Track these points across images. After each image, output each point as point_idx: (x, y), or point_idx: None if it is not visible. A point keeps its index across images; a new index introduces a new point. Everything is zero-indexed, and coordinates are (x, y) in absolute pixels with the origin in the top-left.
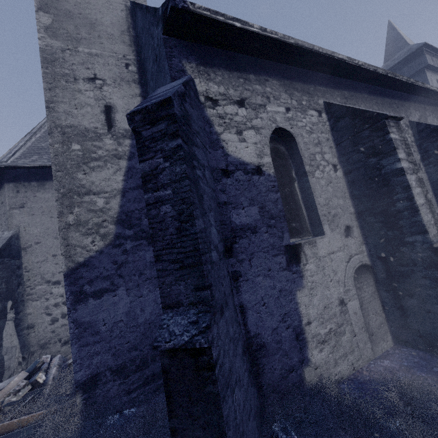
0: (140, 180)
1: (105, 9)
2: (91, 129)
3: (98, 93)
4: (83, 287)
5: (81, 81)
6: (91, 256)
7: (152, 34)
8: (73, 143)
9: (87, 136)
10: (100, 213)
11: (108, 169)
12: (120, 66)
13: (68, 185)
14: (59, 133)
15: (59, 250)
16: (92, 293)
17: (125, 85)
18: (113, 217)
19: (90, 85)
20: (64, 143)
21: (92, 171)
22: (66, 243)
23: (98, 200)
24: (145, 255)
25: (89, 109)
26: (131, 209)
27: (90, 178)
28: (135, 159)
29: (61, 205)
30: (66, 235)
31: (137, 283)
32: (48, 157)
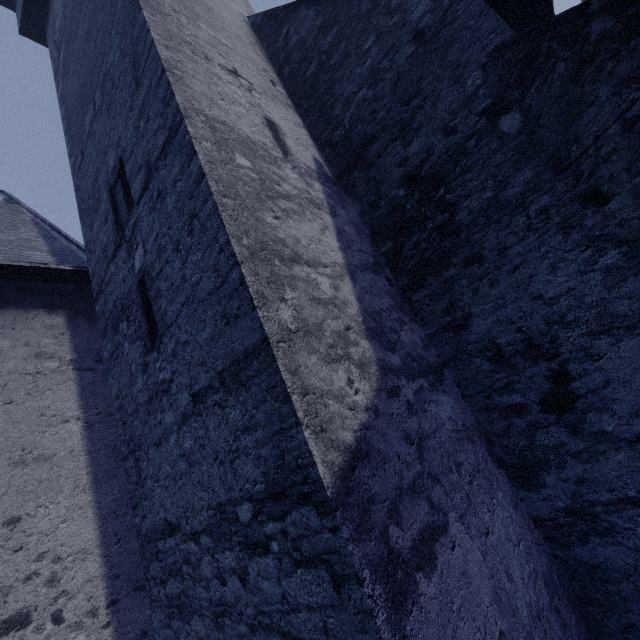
0: (361, 255)
1: (220, 5)
2: (257, 143)
3: (249, 96)
4: (388, 537)
5: (217, 66)
6: (363, 425)
7: (400, 5)
8: (236, 152)
9: (255, 151)
10: (334, 310)
11: (310, 221)
12: (264, 78)
13: (254, 231)
14: (203, 123)
15: (30, 501)
16: (413, 552)
17: (281, 105)
18: (358, 321)
19: (232, 78)
20: (219, 146)
21: (286, 216)
22: (301, 387)
23: (320, 280)
24: (439, 414)
25: (243, 111)
26: (374, 308)
27: (289, 230)
28: (339, 217)
29: (255, 277)
30: (292, 361)
31: (465, 493)
32: (4, 257)
